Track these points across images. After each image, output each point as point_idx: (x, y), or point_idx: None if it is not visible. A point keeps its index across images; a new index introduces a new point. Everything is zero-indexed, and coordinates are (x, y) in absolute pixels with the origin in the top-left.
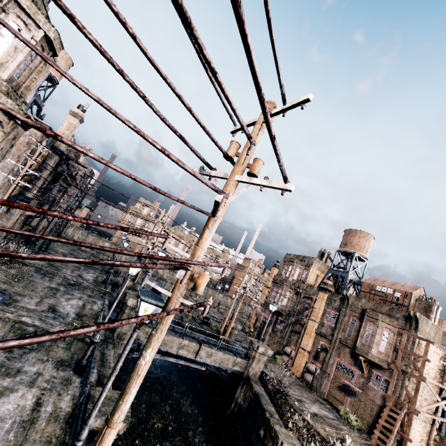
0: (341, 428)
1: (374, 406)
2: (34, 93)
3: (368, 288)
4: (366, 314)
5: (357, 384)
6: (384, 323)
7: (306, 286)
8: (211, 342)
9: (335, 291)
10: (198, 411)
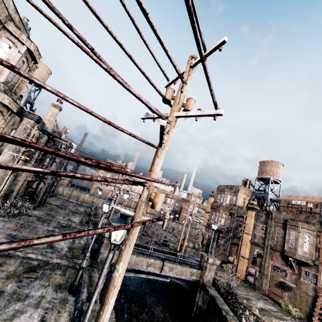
0: (285, 318)
1: (308, 297)
2: (27, 95)
3: (286, 203)
4: (288, 223)
5: (290, 280)
6: (303, 229)
7: (237, 207)
8: (171, 259)
9: (260, 209)
10: (168, 315)
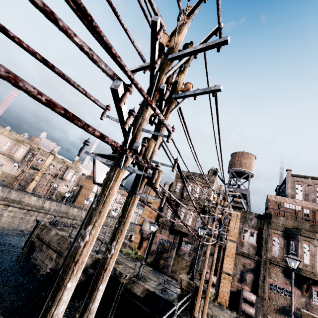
0: None
1: None
2: None
3: (277, 205)
4: (303, 235)
5: (299, 305)
6: None
7: (212, 203)
8: None
9: None
10: None
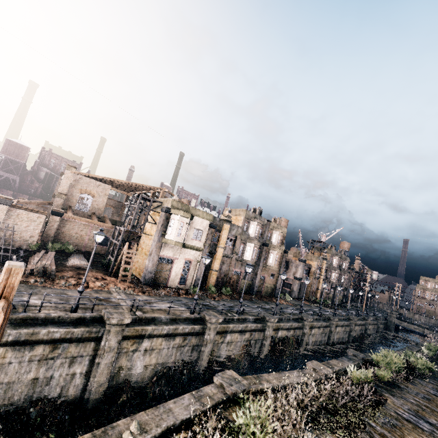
0: None
1: None
2: None
3: None
4: None
5: None
6: None
7: None
8: None
9: None
10: None
